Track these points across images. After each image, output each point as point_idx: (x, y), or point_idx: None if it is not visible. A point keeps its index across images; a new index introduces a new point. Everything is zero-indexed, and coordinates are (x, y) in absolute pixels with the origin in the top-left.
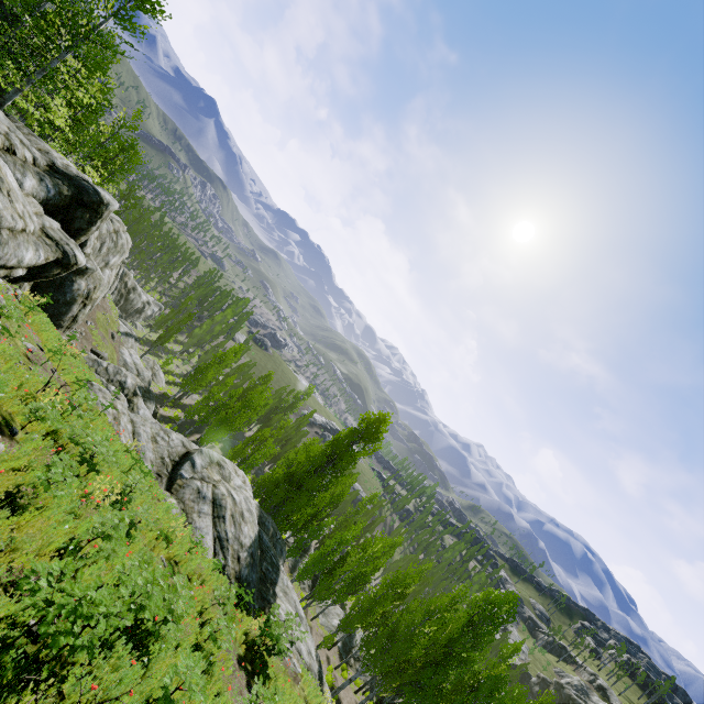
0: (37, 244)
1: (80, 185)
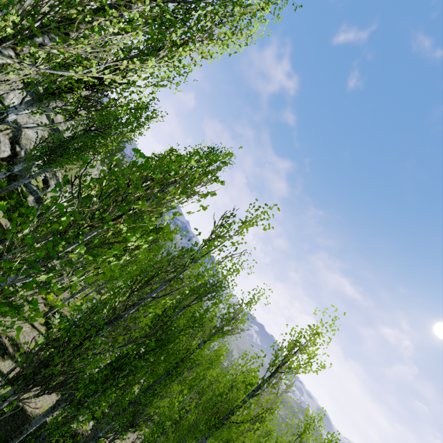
0: None
1: None
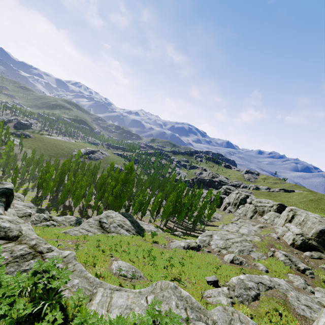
0: (27, 222)
1: (2, 192)
